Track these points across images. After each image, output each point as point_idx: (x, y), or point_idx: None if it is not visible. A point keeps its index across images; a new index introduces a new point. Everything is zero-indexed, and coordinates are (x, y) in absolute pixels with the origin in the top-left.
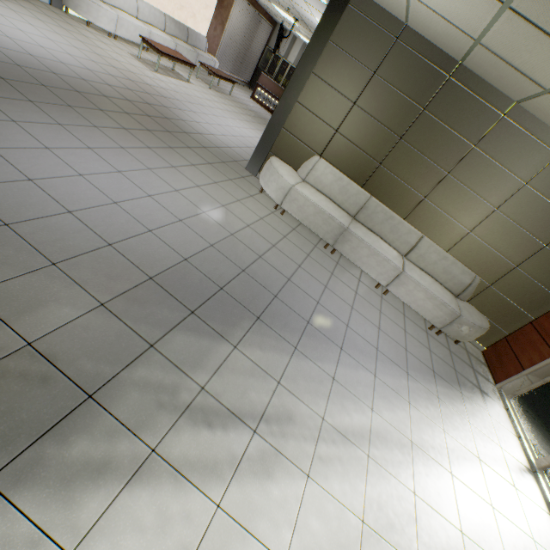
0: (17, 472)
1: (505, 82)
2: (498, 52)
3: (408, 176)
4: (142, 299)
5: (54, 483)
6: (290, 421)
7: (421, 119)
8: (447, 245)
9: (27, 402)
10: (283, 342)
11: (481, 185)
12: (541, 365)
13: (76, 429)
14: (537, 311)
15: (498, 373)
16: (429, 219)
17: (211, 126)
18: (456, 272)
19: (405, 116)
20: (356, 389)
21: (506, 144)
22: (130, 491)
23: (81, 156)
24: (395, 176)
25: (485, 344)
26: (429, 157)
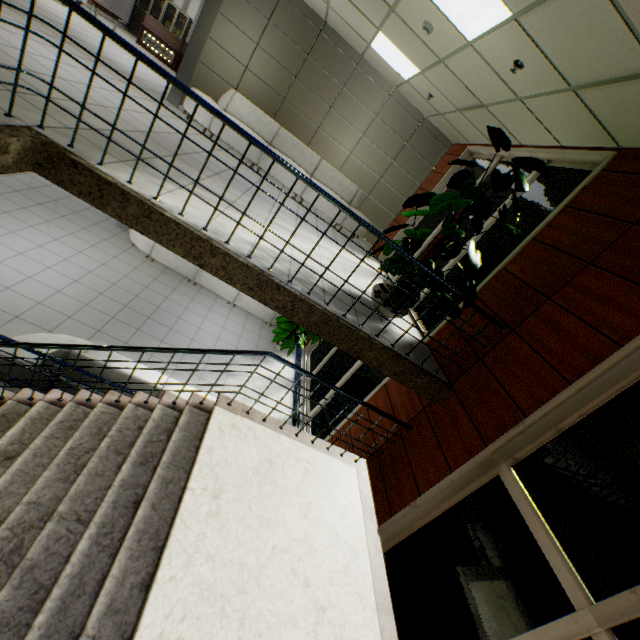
0: (132, 165)
1: (351, 39)
2: (340, 15)
3: (305, 110)
4: (142, 138)
5: (149, 174)
6: (250, 210)
7: (307, 64)
8: (339, 166)
9: (117, 148)
10: (236, 188)
11: (352, 117)
12: (397, 236)
13: (146, 165)
14: (396, 211)
15: (378, 253)
16: (324, 146)
17: (117, 58)
18: (347, 186)
19: (296, 60)
20: (285, 220)
21: (361, 87)
22: (183, 191)
23: (36, 46)
24: (296, 110)
25: (372, 242)
26: (317, 95)
